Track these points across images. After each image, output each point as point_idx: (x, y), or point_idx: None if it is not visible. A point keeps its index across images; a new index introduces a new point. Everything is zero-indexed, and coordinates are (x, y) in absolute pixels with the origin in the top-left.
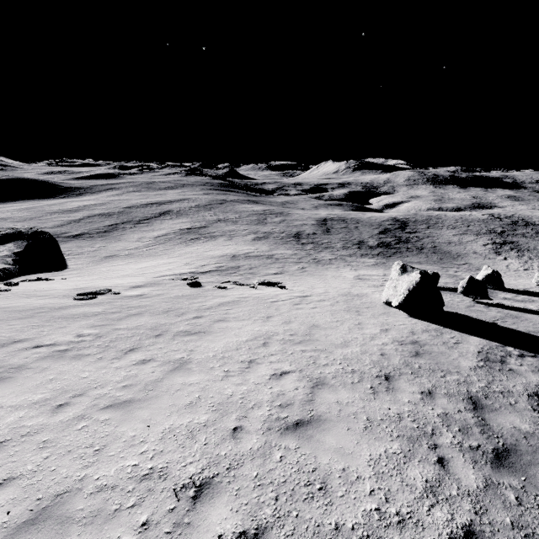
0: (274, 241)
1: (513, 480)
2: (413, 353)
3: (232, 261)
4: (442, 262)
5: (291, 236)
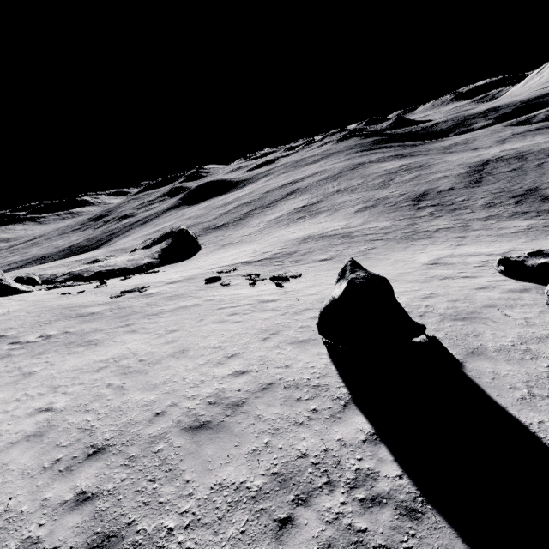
0: (380, 210)
1: None
2: (198, 423)
3: (296, 245)
4: None
5: (411, 198)
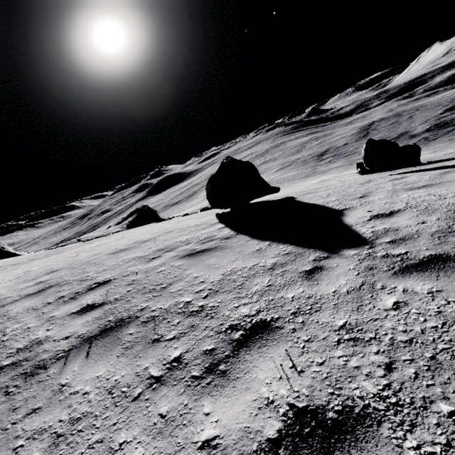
0: (293, 166)
1: None
2: (120, 250)
3: None
4: None
5: (316, 155)
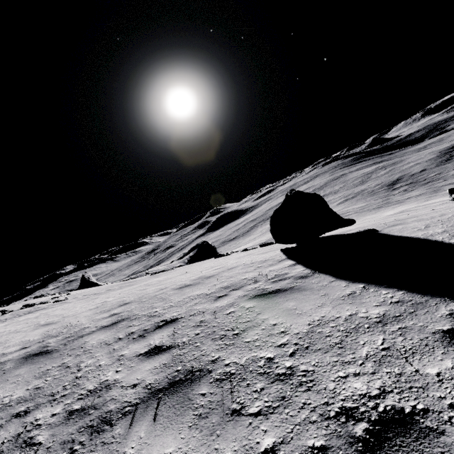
0: (358, 198)
1: (10, 365)
2: (184, 286)
3: None
4: None
5: (386, 185)
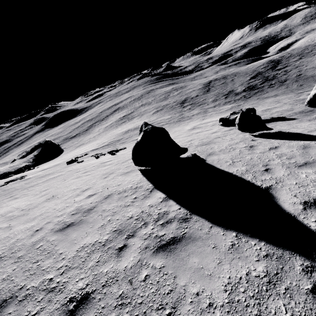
0: (165, 110)
1: None
2: (65, 225)
3: (122, 135)
4: (300, 88)
5: (179, 103)
